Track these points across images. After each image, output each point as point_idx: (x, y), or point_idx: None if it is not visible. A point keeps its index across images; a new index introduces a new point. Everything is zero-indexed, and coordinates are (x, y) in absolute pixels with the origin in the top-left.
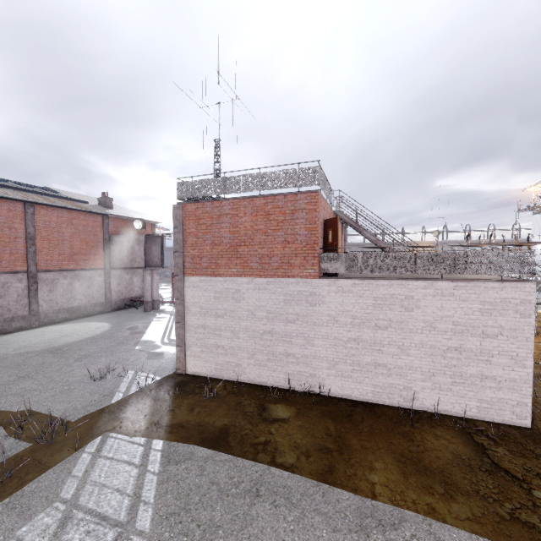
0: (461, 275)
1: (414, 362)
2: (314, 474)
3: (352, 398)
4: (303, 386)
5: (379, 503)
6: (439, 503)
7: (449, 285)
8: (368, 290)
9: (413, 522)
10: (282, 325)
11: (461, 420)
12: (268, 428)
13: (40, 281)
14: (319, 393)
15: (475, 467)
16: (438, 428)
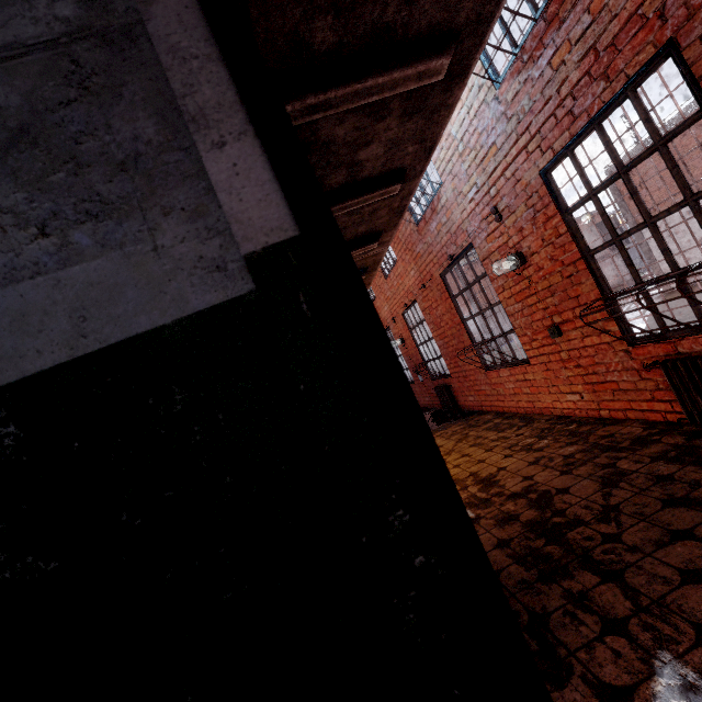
0: None
1: None
2: None
3: None
4: None
5: None
6: None
7: None
8: None
9: None
10: None
11: None
12: None
13: None
14: None
15: None
16: None
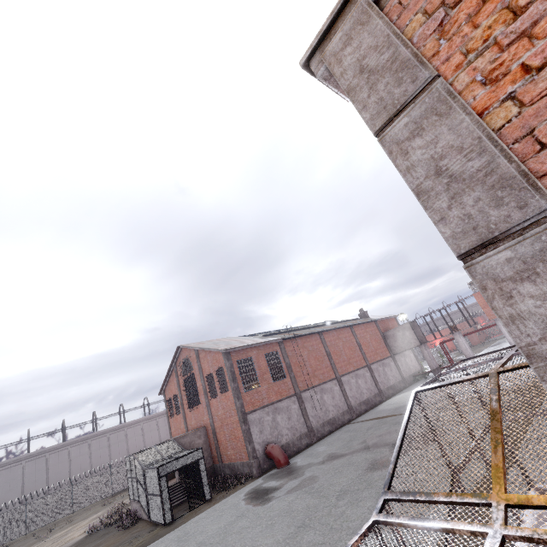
0: None
1: None
2: None
3: None
4: None
5: None
6: None
7: None
8: None
9: None
10: None
11: None
12: None
13: (373, 370)
14: None
15: None
16: None
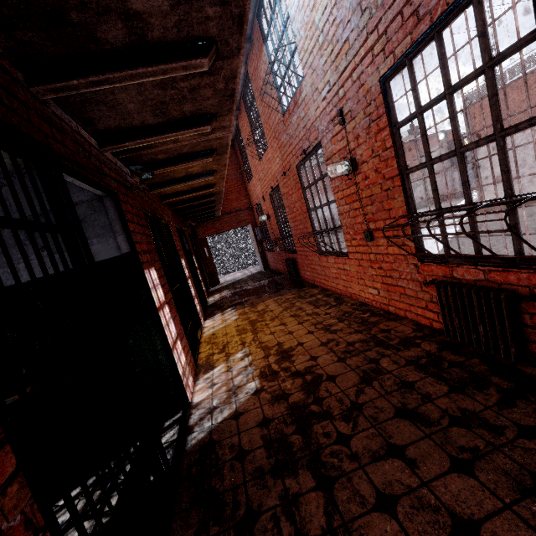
0: None
1: None
2: None
3: None
4: None
5: None
6: None
7: None
8: None
9: None
10: None
11: None
12: (530, 203)
13: None
14: None
15: None
16: None
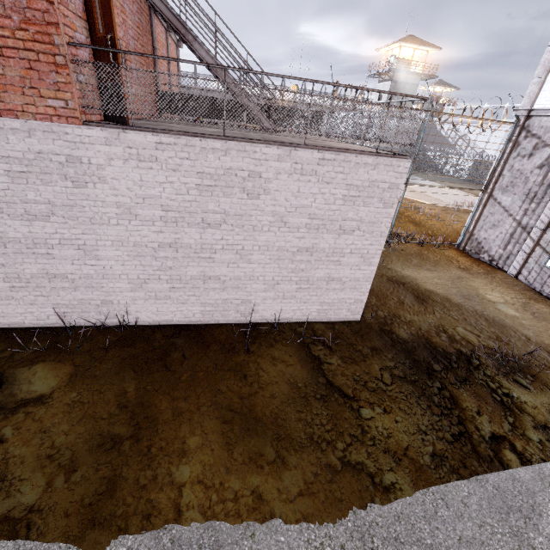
0: (324, 141)
1: (256, 270)
2: (74, 514)
3: (173, 323)
4: (93, 319)
5: (185, 528)
6: (268, 482)
7: (313, 156)
8: (188, 158)
9: (231, 545)
10: (22, 226)
11: (300, 327)
12: None
13: None
14: (121, 326)
15: (311, 396)
16: (276, 347)
